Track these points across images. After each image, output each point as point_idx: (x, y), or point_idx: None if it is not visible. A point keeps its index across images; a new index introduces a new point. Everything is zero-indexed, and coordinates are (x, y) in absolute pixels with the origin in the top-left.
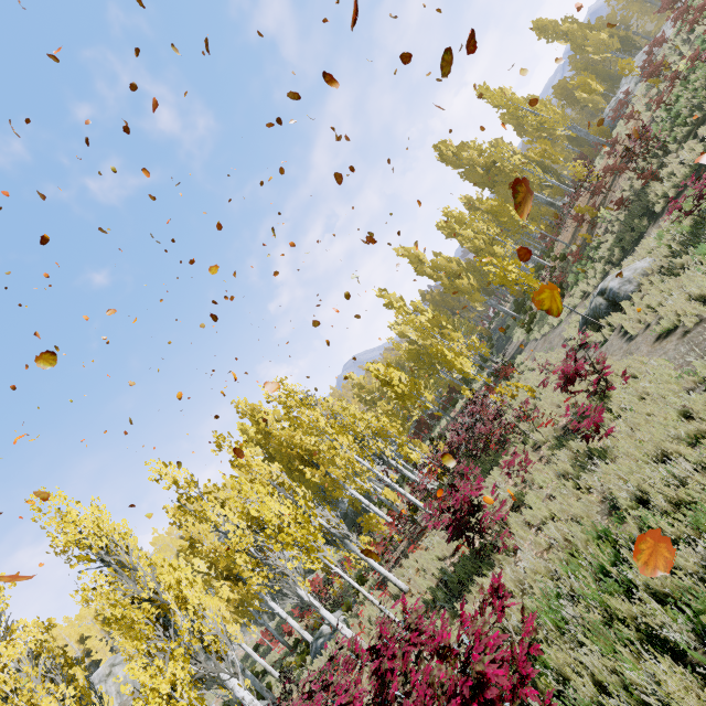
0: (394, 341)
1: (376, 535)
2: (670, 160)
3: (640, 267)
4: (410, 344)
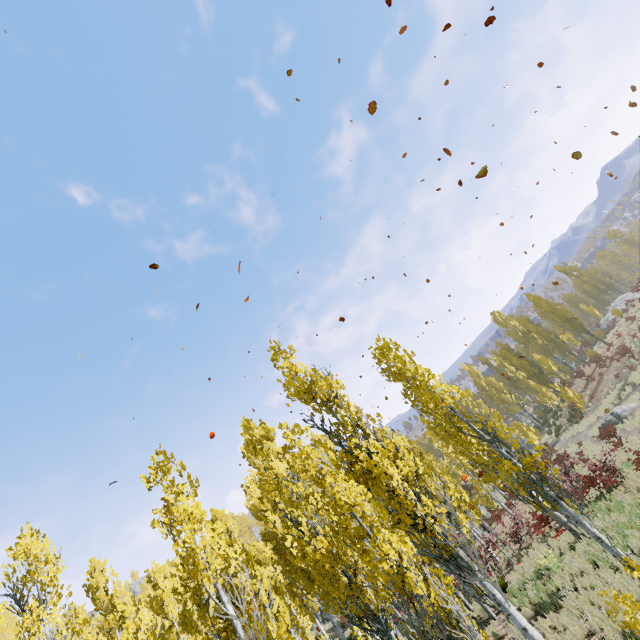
0: None
1: None
2: None
3: (630, 406)
4: None
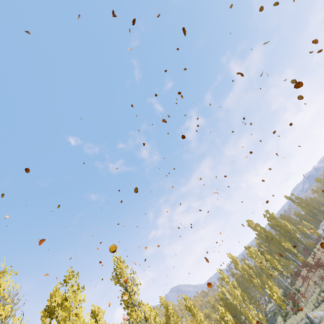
0: (221, 295)
1: None
2: None
3: (320, 313)
4: (226, 299)
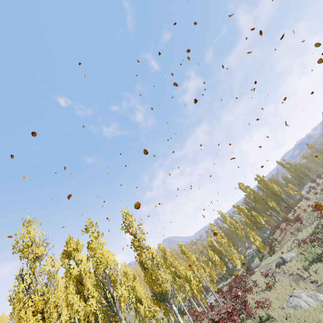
0: (209, 243)
1: (186, 321)
2: (305, 228)
3: (291, 255)
4: (213, 246)
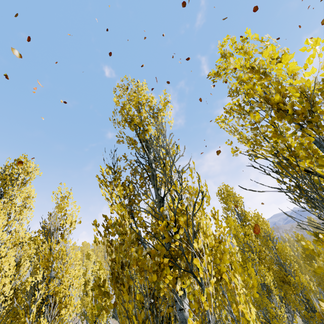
0: None
1: None
2: None
3: None
4: None
